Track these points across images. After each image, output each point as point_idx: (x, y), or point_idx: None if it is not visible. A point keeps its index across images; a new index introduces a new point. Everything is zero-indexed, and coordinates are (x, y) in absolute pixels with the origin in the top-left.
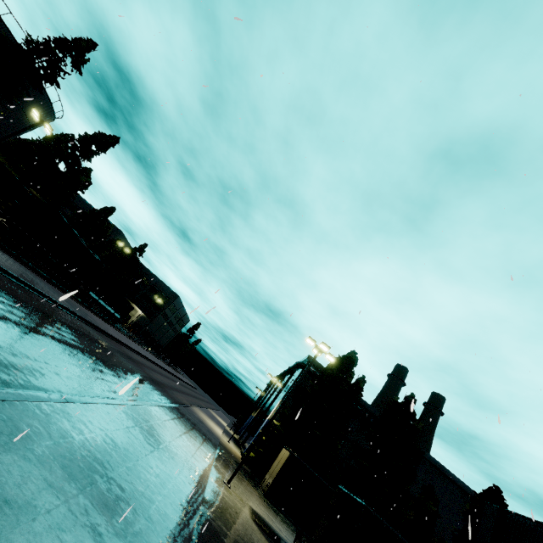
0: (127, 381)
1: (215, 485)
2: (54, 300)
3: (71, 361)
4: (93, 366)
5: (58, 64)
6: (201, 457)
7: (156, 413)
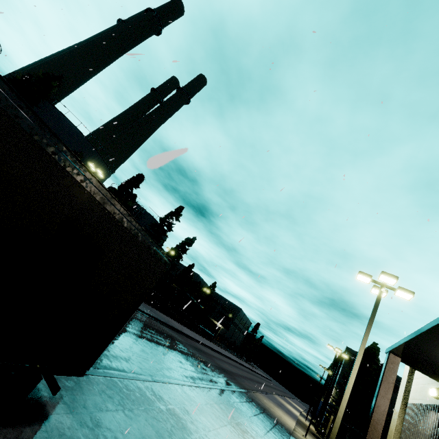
0: (240, 380)
1: (297, 434)
2: (196, 340)
3: (224, 374)
4: (228, 374)
5: (172, 223)
6: (287, 420)
7: (259, 396)
